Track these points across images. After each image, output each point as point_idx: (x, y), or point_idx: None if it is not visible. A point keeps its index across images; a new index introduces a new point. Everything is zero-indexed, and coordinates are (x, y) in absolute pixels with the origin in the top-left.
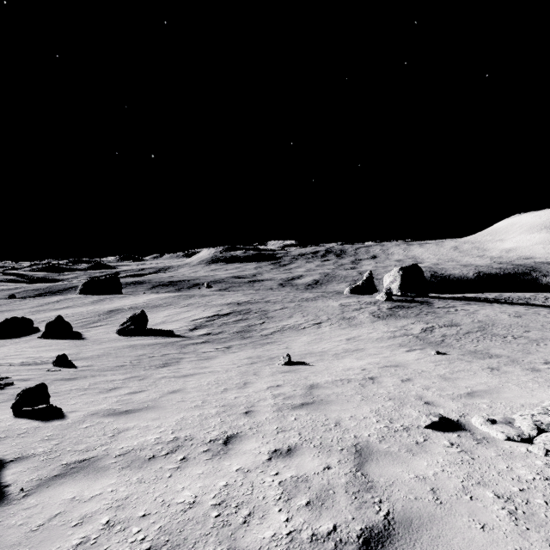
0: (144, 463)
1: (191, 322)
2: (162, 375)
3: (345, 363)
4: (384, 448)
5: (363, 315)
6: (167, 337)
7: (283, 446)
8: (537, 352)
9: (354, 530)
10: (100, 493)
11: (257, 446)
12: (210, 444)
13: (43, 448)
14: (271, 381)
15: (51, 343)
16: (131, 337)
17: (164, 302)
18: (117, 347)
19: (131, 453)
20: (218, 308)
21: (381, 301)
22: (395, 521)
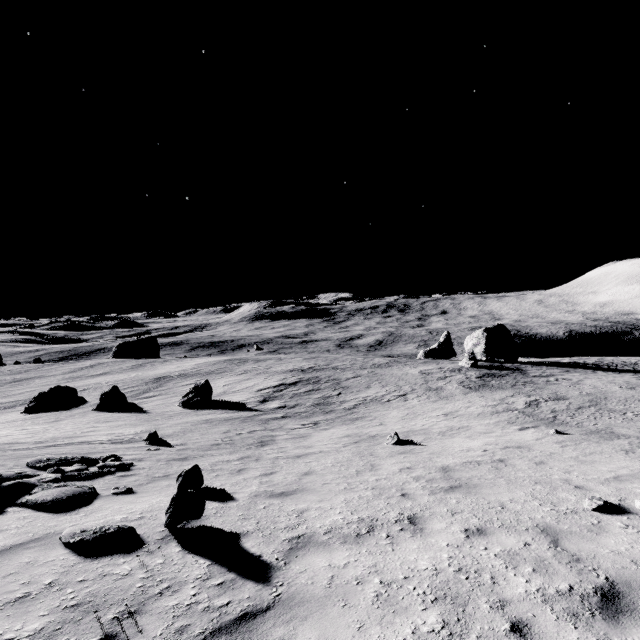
0: (357, 539)
1: (257, 393)
2: (274, 456)
3: (458, 442)
4: (565, 528)
5: (451, 386)
6: (238, 410)
7: (469, 526)
8: None
9: (588, 588)
10: (348, 562)
11: (445, 526)
12: (399, 524)
13: (250, 526)
14: (397, 463)
15: (112, 417)
16: (198, 410)
17: (216, 368)
18: (193, 422)
19: (335, 531)
20: (282, 376)
21: (466, 367)
22: (617, 582)
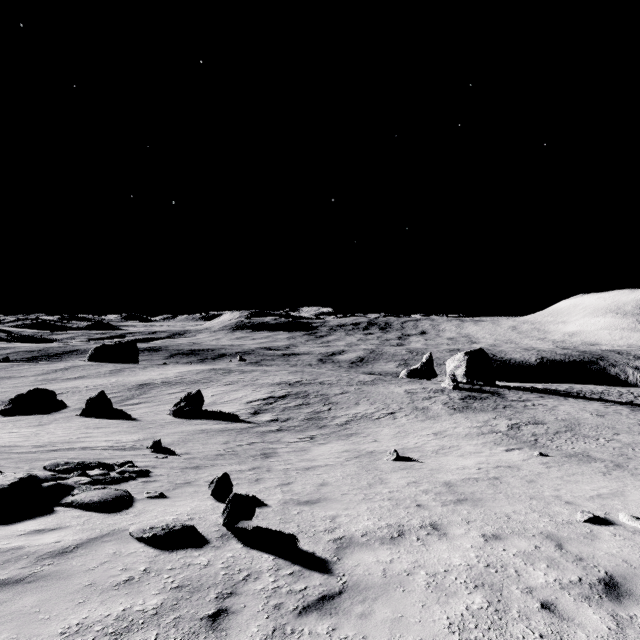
0: (393, 541)
1: (247, 405)
2: (283, 467)
3: (452, 461)
4: (565, 535)
5: (436, 406)
6: (231, 421)
7: (485, 532)
8: (637, 458)
9: (593, 579)
10: (392, 558)
11: (464, 532)
12: (424, 529)
13: (292, 528)
14: (403, 478)
15: (101, 423)
16: (189, 420)
17: (201, 377)
18: (189, 432)
19: (370, 534)
20: (270, 389)
21: (448, 389)
22: (614, 575)
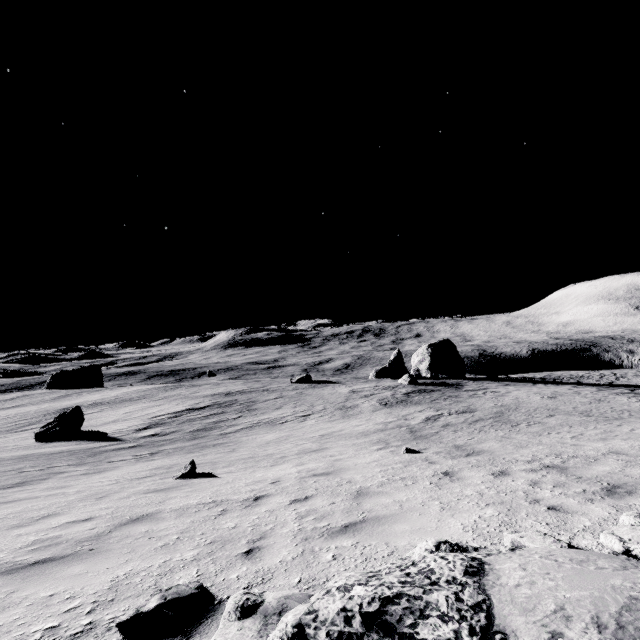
0: None
1: (148, 420)
2: None
3: (270, 471)
4: None
5: (368, 403)
6: (95, 441)
7: None
8: (536, 445)
9: None
10: None
11: None
12: None
13: None
14: (93, 511)
15: None
16: (48, 443)
17: (139, 395)
18: None
19: None
20: (198, 401)
21: (404, 385)
22: None
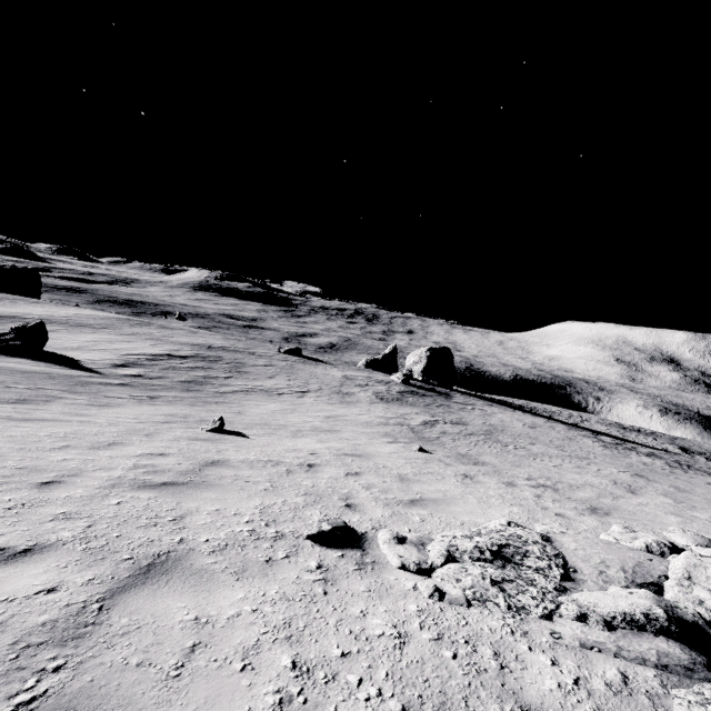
0: None
1: (122, 356)
2: None
3: (298, 442)
4: (205, 563)
5: (364, 393)
6: (68, 367)
7: (23, 543)
8: (528, 467)
9: None
10: None
11: None
12: None
13: None
14: (158, 448)
15: None
16: (6, 356)
17: (99, 322)
18: None
19: None
20: (176, 347)
21: (396, 382)
22: None
